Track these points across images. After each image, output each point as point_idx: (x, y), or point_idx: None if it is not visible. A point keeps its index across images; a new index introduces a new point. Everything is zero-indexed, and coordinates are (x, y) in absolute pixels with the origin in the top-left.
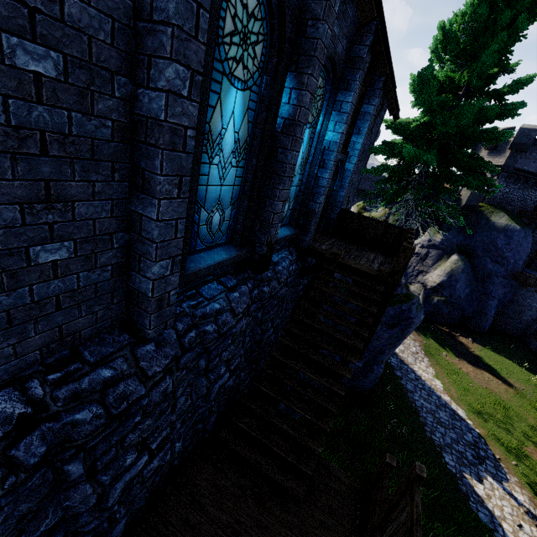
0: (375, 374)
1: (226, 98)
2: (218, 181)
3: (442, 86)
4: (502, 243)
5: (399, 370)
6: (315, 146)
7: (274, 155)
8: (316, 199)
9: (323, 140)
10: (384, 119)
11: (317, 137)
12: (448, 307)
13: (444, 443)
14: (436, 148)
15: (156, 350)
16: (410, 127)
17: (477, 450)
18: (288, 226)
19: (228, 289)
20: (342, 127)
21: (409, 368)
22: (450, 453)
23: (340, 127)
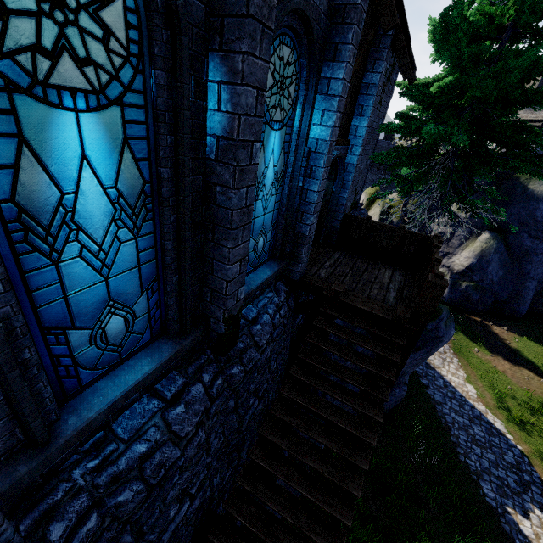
0: (397, 397)
1: (46, 137)
2: (95, 277)
3: (475, 31)
4: (542, 215)
5: (425, 376)
6: (293, 151)
7: (212, 196)
8: (305, 219)
9: (305, 141)
10: (397, 82)
11: (296, 138)
12: (478, 293)
13: (481, 468)
14: (468, 120)
15: None
16: (431, 93)
17: (521, 474)
18: (269, 262)
19: (168, 402)
20: (333, 117)
21: (437, 373)
22: (489, 481)
23: (329, 117)
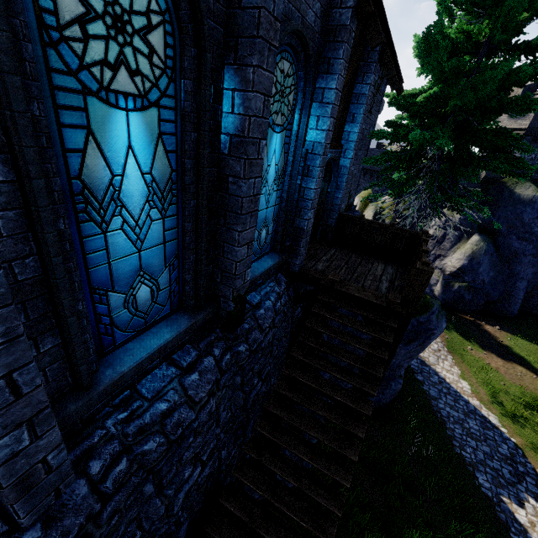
0: (393, 390)
1: (105, 130)
2: (131, 248)
3: (455, 47)
4: (529, 218)
5: (420, 373)
6: (292, 152)
7: (225, 186)
8: (303, 214)
9: (303, 143)
10: (386, 93)
11: (294, 140)
12: (471, 293)
13: (476, 460)
14: (451, 127)
15: (44, 533)
16: (417, 103)
17: (515, 465)
18: (270, 253)
19: (184, 370)
20: (327, 122)
21: (432, 370)
22: (484, 472)
23: (324, 122)
